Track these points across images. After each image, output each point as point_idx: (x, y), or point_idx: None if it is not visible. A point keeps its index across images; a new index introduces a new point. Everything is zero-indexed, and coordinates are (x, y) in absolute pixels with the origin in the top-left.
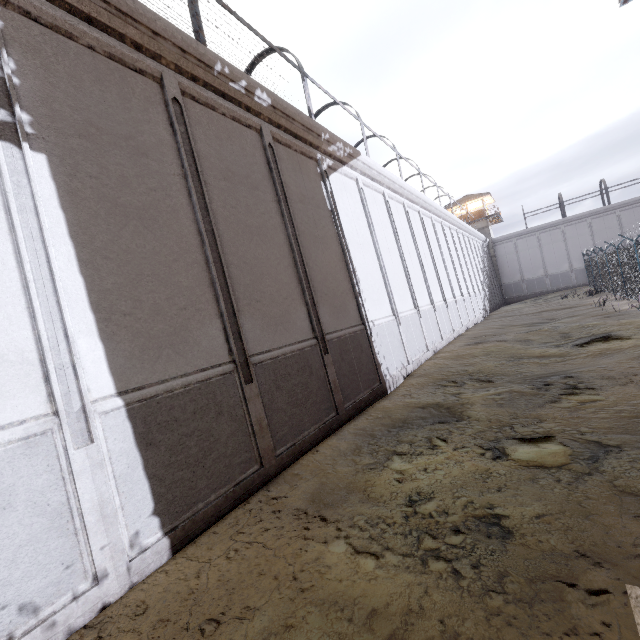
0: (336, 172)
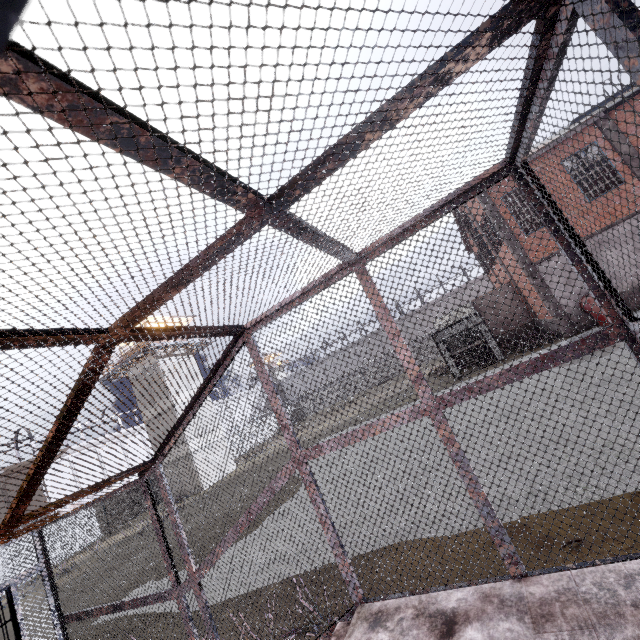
0: (52, 465)
